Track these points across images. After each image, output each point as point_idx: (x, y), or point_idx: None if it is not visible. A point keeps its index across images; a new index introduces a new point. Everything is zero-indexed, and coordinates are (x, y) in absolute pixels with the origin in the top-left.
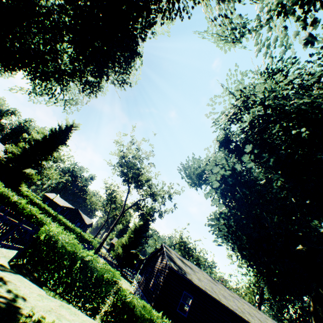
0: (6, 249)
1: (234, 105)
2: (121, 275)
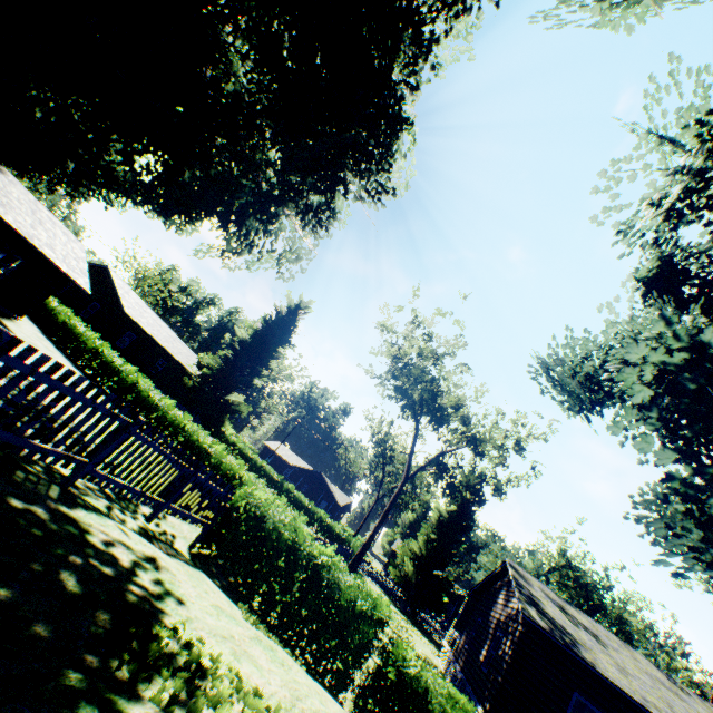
0: (189, 525)
1: (680, 166)
2: (415, 624)
